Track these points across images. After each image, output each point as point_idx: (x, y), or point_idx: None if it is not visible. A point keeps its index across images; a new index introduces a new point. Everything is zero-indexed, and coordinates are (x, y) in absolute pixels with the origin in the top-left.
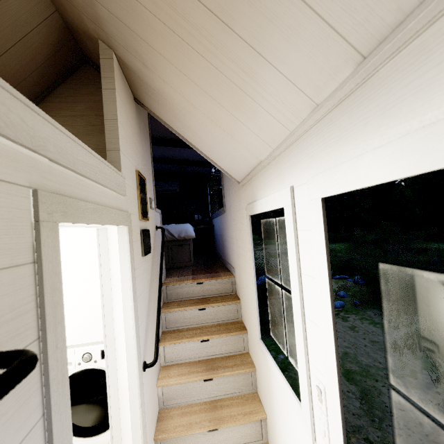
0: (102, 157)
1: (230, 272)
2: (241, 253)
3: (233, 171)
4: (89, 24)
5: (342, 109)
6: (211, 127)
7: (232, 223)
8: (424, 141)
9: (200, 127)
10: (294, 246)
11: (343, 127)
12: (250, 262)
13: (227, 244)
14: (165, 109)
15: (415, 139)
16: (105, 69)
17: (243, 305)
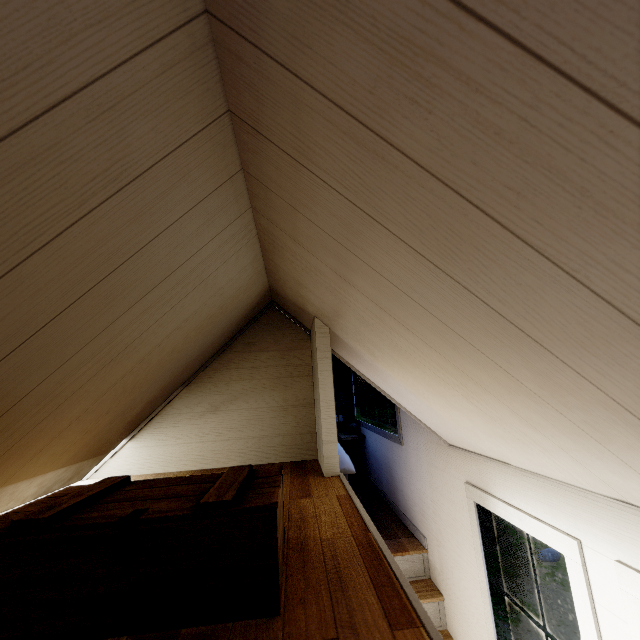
0: (286, 416)
1: (416, 538)
2: (448, 532)
3: (446, 436)
4: (312, 310)
5: None
6: (440, 413)
7: (421, 472)
8: None
9: (419, 403)
10: (592, 621)
11: None
12: (472, 560)
13: (405, 490)
14: (369, 370)
15: None
16: (321, 349)
17: (451, 608)
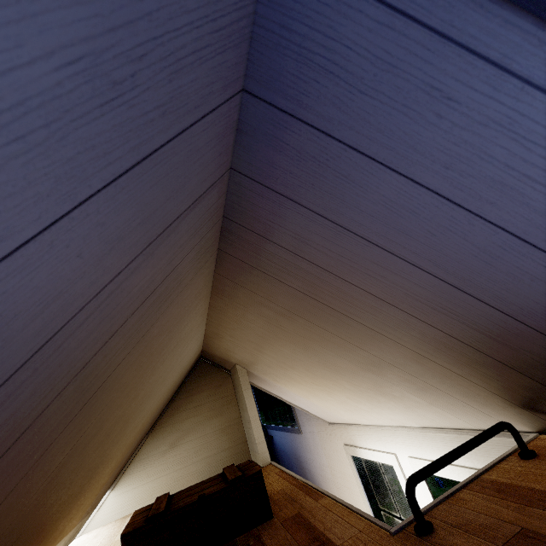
0: (225, 435)
1: None
2: (343, 484)
3: (326, 418)
4: (234, 361)
5: (417, 434)
6: (319, 405)
7: (318, 449)
8: (458, 471)
9: (306, 402)
10: None
11: (421, 442)
12: (359, 496)
13: (310, 468)
14: (273, 388)
15: (455, 469)
16: (244, 383)
17: None
